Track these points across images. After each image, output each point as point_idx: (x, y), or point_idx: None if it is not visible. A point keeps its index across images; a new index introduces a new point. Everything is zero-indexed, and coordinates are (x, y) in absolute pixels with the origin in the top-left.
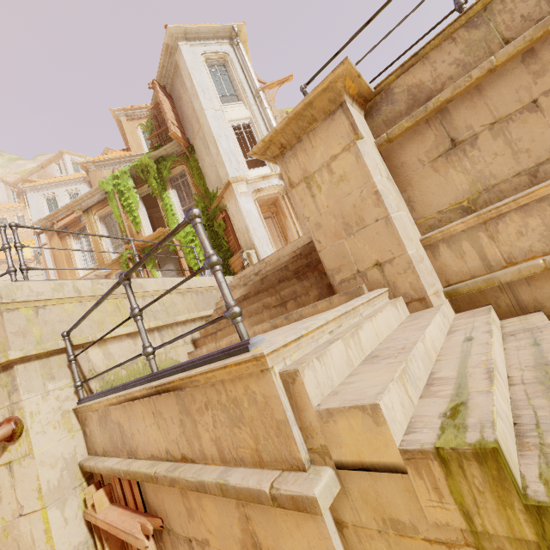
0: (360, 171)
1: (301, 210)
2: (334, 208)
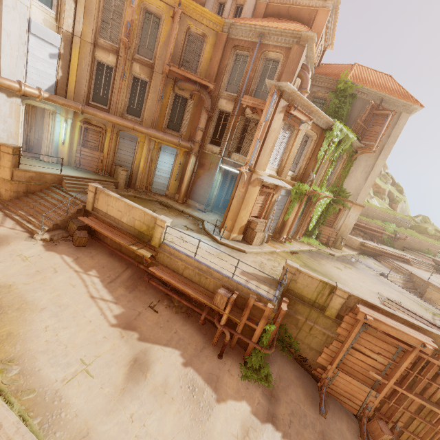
0: None
1: (438, 303)
2: None
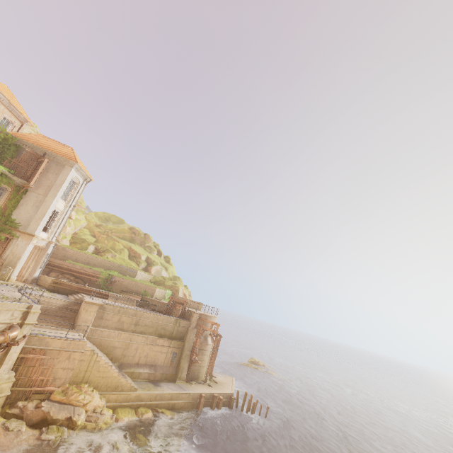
0: (93, 316)
1: (81, 313)
2: (86, 318)
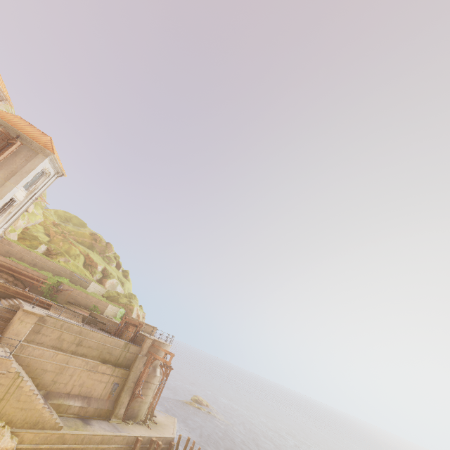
0: (29, 328)
1: (14, 323)
2: (19, 330)
